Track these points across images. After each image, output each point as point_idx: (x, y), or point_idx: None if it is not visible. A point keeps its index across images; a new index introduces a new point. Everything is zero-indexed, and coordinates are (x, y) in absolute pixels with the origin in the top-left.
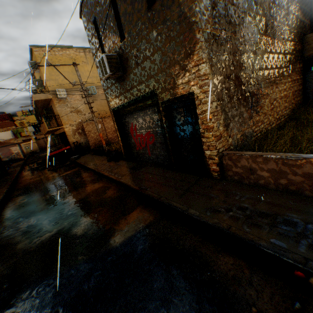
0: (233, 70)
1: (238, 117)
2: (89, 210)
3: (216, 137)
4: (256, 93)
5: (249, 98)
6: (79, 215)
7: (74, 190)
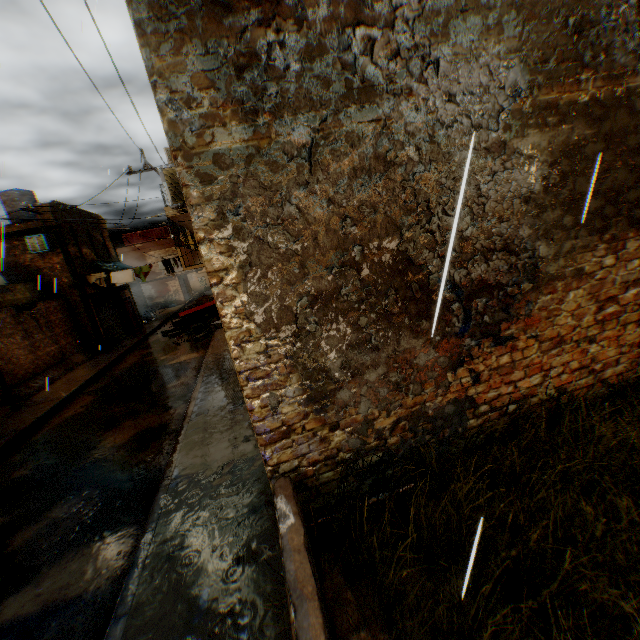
0: (357, 234)
1: (387, 367)
2: (87, 485)
3: (266, 433)
4: (498, 282)
5: (456, 302)
6: (67, 492)
7: (134, 416)
